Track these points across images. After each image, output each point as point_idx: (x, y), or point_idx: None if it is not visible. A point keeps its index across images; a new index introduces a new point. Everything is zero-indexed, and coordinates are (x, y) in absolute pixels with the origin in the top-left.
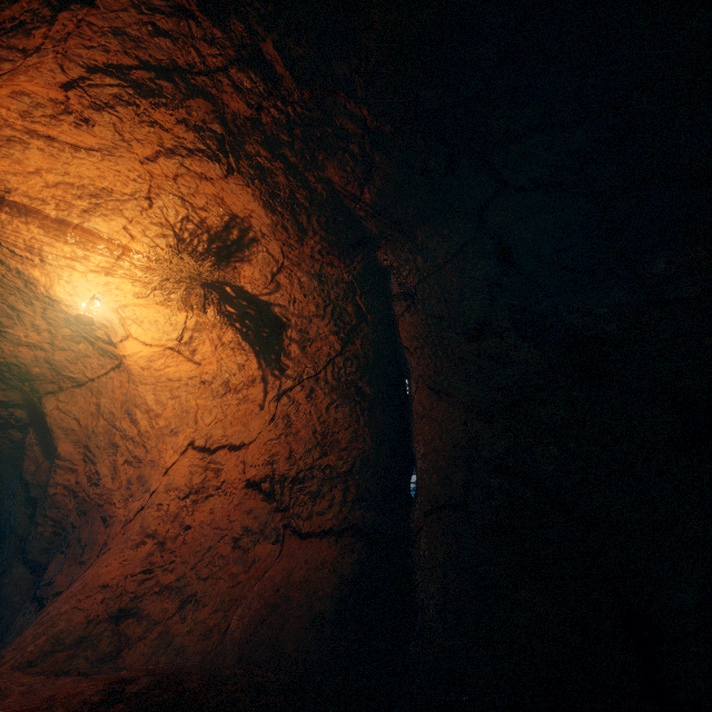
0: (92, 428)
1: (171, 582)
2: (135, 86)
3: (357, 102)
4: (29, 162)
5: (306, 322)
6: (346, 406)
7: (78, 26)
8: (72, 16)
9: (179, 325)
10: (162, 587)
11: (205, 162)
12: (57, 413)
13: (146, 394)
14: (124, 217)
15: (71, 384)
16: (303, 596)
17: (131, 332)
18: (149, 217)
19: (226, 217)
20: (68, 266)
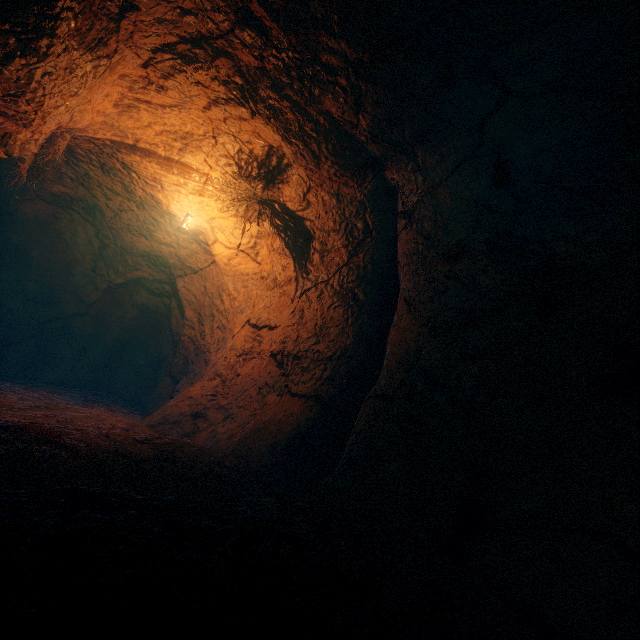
0: (202, 302)
1: (225, 405)
2: (181, 57)
3: (336, 38)
4: (143, 120)
5: (326, 235)
6: (341, 308)
7: (135, 25)
8: (129, 21)
9: (247, 233)
10: (220, 406)
11: (237, 108)
12: (184, 290)
13: (228, 283)
14: (203, 152)
15: (191, 271)
16: (274, 429)
17: (218, 237)
18: (218, 151)
19: (266, 147)
20: (177, 191)
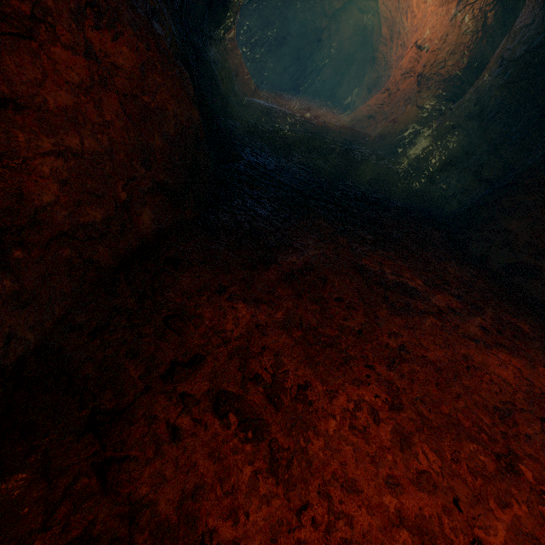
0: (395, 19)
1: (386, 111)
2: None
3: None
4: None
5: None
6: (470, 35)
7: None
8: None
9: None
10: (383, 112)
11: None
12: (382, 7)
13: None
14: None
15: None
16: (396, 126)
17: None
18: None
19: None
20: None
